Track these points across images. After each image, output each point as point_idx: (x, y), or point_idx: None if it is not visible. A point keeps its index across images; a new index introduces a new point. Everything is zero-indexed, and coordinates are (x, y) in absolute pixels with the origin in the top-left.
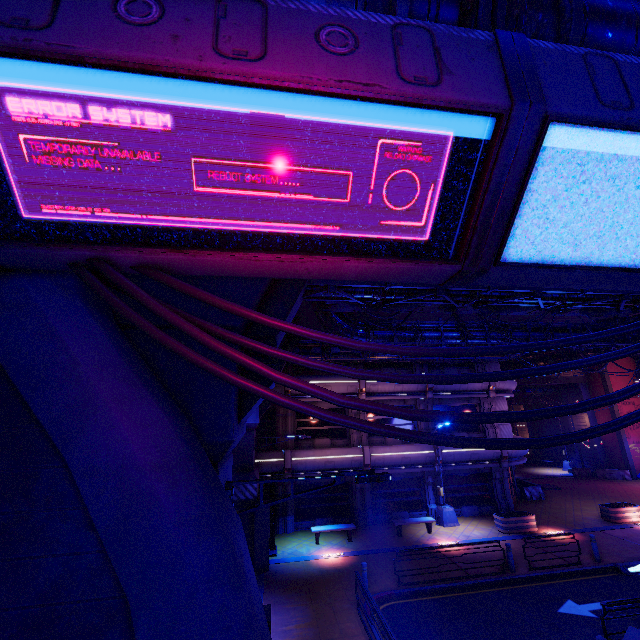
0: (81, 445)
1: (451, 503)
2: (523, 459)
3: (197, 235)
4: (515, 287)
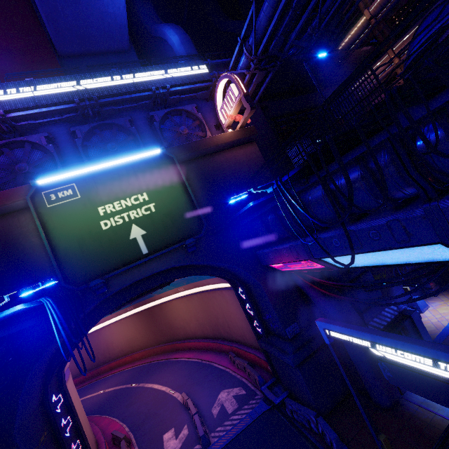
0: (308, 294)
1: None
2: None
3: (297, 269)
4: None
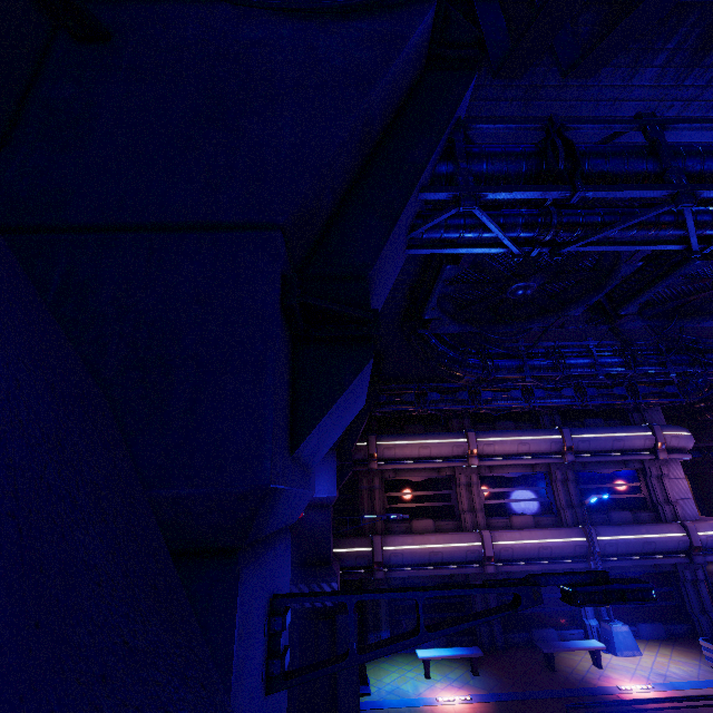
0: None
1: (619, 618)
2: None
3: None
4: None
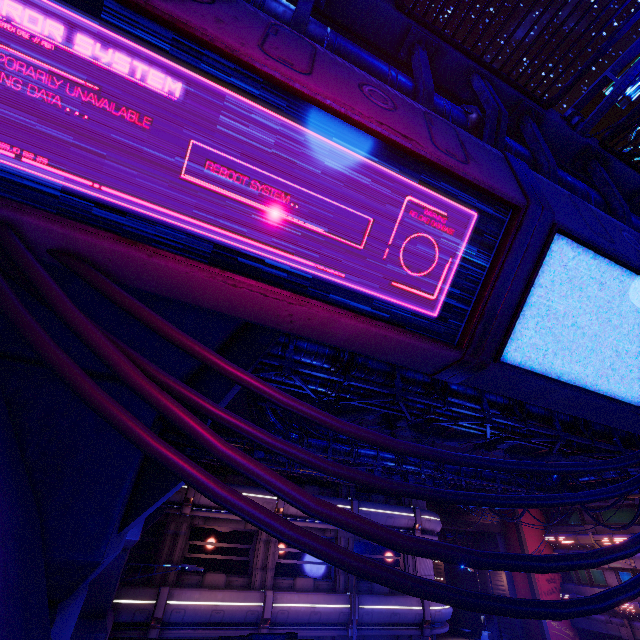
0: None
1: None
2: (446, 625)
3: (165, 232)
4: (468, 408)
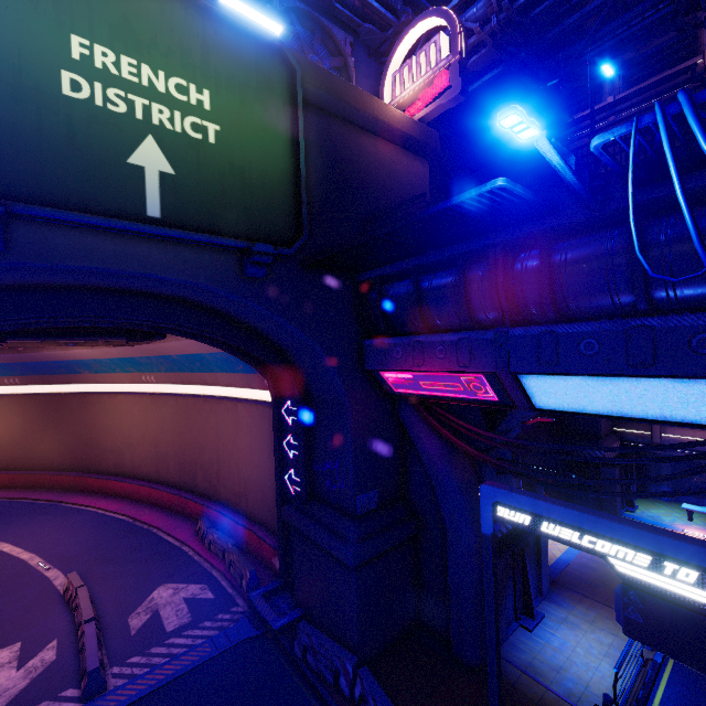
0: (419, 446)
1: None
2: None
3: (429, 395)
4: None
